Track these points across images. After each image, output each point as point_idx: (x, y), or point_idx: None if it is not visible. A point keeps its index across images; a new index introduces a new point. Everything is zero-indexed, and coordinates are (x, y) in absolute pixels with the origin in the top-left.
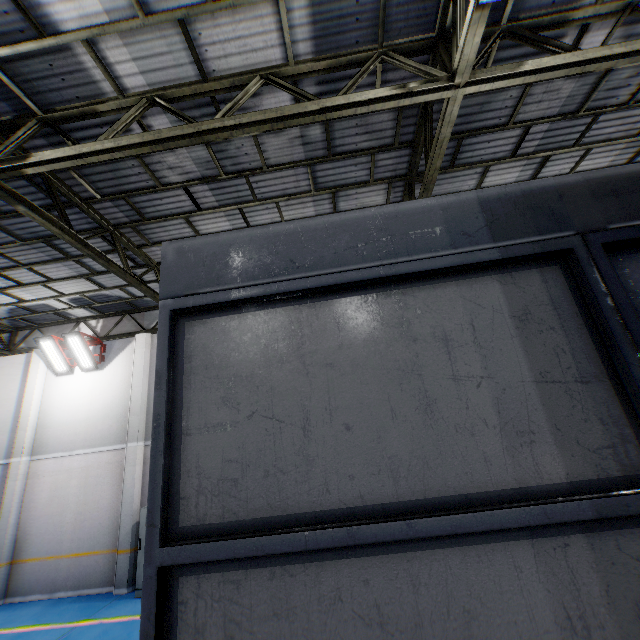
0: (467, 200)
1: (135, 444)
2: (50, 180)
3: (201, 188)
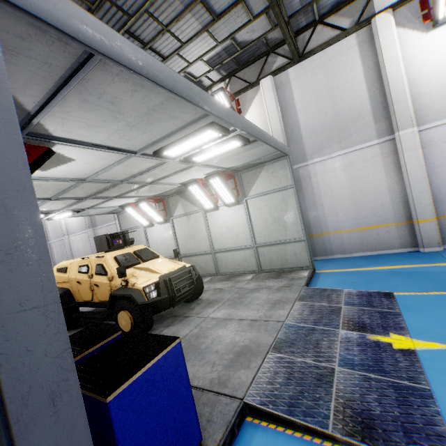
0: None
1: (89, 230)
2: None
3: None
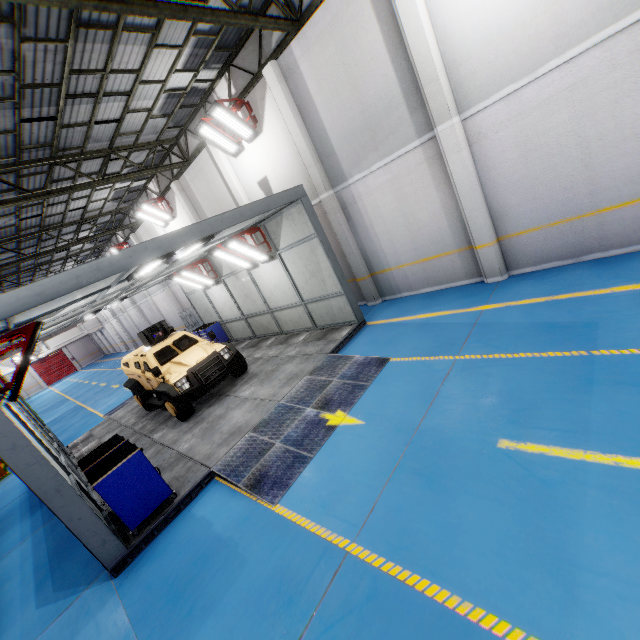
0: None
1: (165, 288)
2: (1, 246)
3: (25, 215)
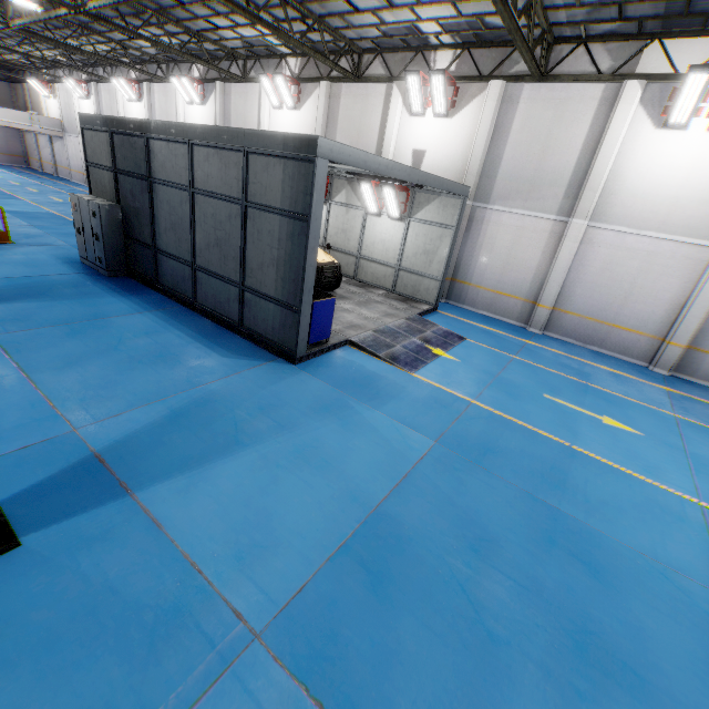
0: (101, 117)
1: None
2: None
3: None
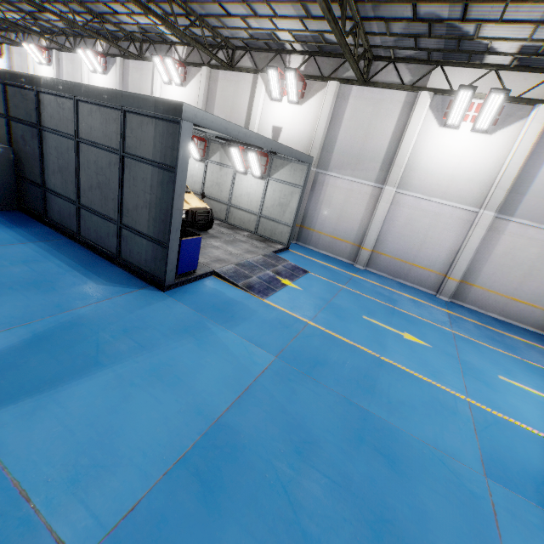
0: None
1: None
2: None
3: None
